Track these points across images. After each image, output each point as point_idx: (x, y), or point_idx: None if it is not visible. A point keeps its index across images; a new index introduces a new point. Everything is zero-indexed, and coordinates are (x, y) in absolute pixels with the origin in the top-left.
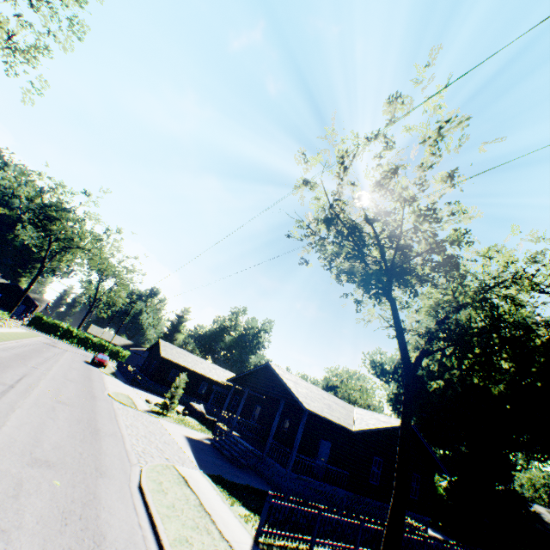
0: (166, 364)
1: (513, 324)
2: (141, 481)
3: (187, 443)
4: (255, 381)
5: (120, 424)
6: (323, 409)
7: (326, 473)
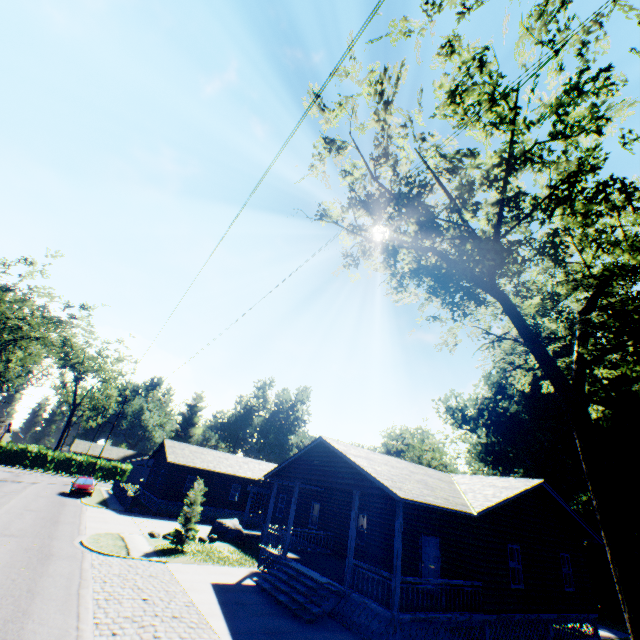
0: (177, 472)
1: None
2: None
3: (216, 602)
4: (307, 470)
5: (83, 607)
6: (421, 491)
7: (451, 595)
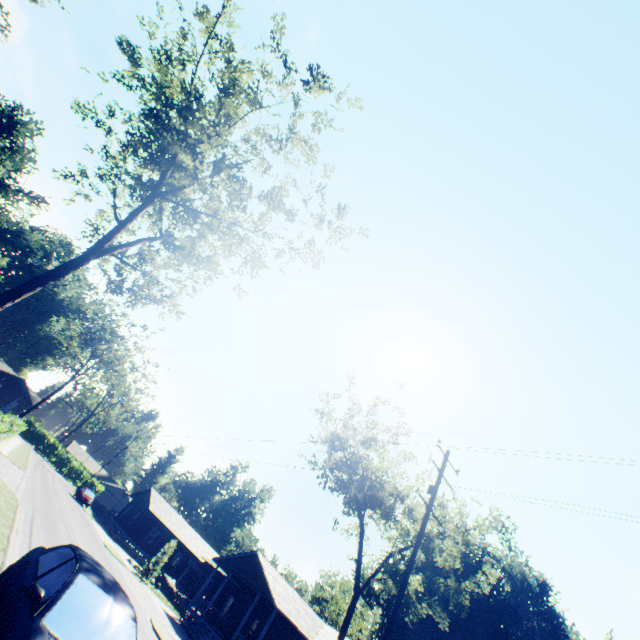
0: (150, 520)
1: (501, 570)
2: (154, 625)
3: (166, 615)
4: (240, 567)
5: (126, 579)
6: (291, 611)
7: None
